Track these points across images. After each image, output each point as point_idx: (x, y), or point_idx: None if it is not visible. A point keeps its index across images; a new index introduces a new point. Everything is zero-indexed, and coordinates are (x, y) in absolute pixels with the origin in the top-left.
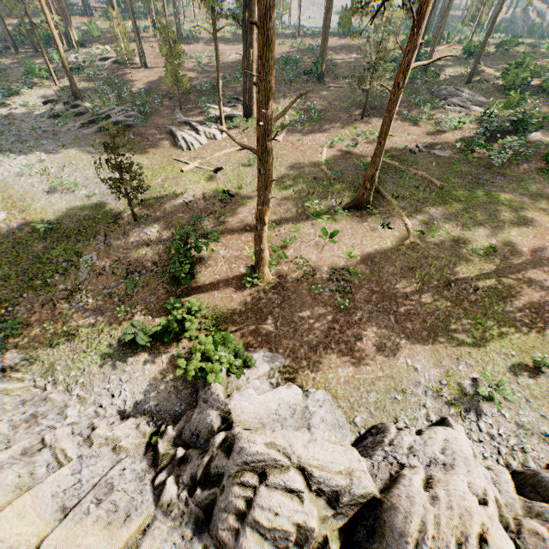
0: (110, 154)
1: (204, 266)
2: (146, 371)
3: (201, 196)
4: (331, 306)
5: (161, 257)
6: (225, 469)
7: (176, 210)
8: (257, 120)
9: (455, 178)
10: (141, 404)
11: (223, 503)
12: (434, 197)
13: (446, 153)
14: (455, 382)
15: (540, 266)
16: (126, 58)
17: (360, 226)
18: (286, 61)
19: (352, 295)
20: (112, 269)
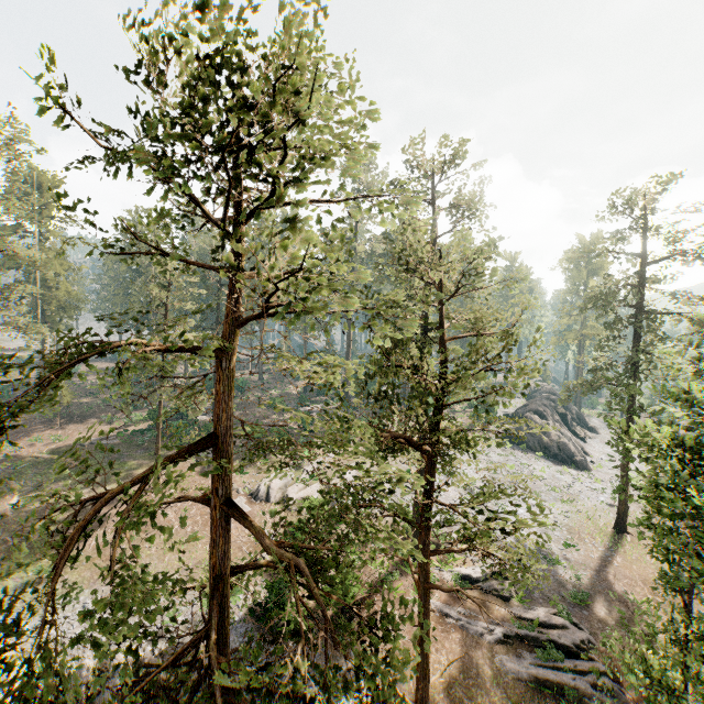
0: None
1: None
2: None
3: None
4: None
5: None
6: None
7: None
8: None
9: (101, 458)
10: None
11: None
12: (65, 476)
13: (114, 441)
14: None
15: (110, 505)
16: None
17: None
18: (7, 388)
19: None
20: None
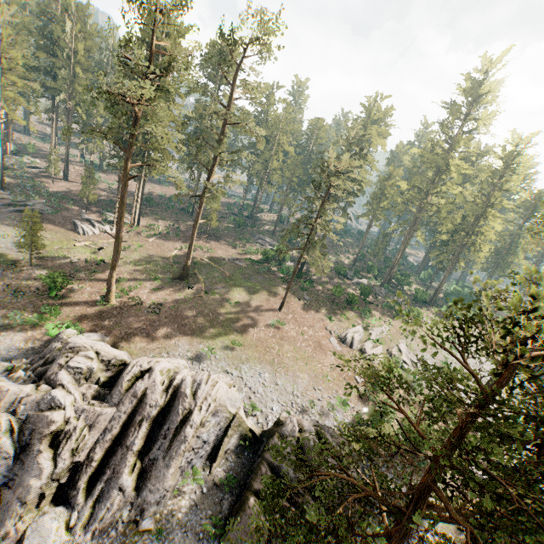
0: (21, 227)
1: (73, 294)
2: (15, 339)
3: (84, 260)
4: (145, 318)
5: (44, 287)
6: (58, 355)
7: (63, 265)
8: (117, 226)
9: (239, 275)
10: (5, 355)
11: (53, 367)
12: (224, 280)
13: (242, 264)
14: (196, 351)
15: (256, 312)
16: (53, 173)
17: (177, 287)
18: (171, 200)
19: (159, 315)
20: (5, 288)
